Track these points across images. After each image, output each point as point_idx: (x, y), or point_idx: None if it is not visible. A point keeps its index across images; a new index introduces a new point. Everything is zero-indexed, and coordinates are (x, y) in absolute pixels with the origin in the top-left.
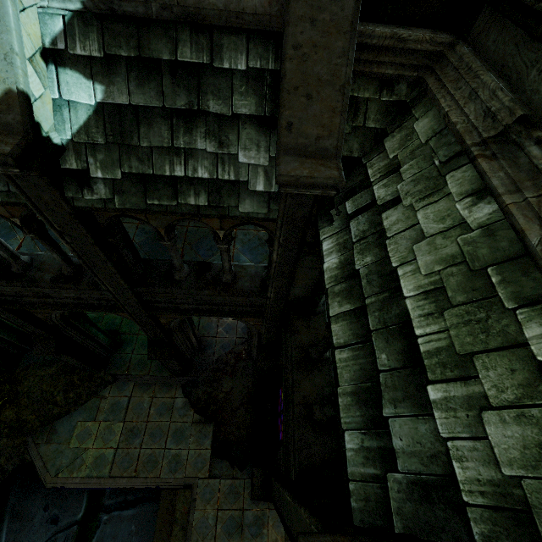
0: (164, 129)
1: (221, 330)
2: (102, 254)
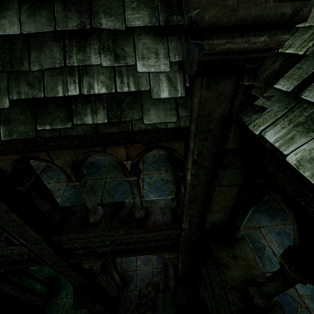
0: (56, 51)
1: (140, 263)
2: (1, 203)
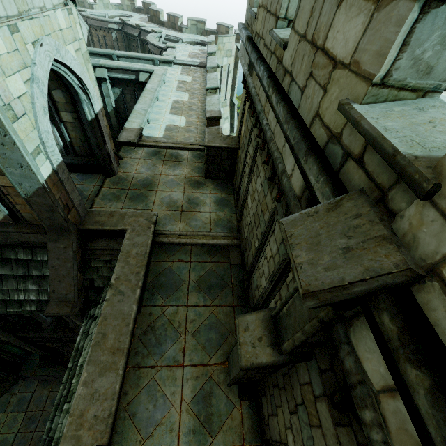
0: (13, 282)
1: None
2: None
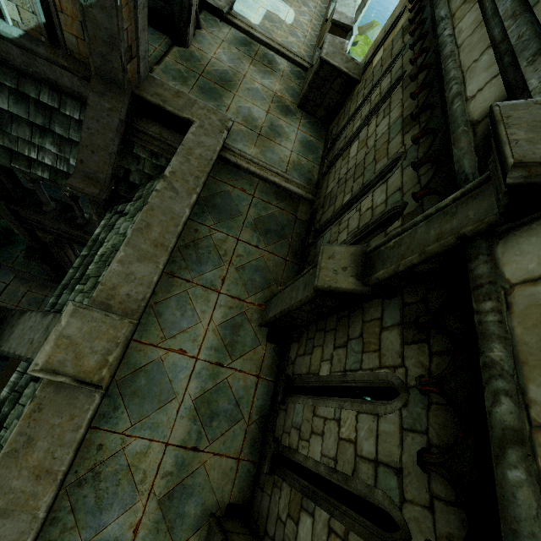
0: (27, 130)
1: None
2: None
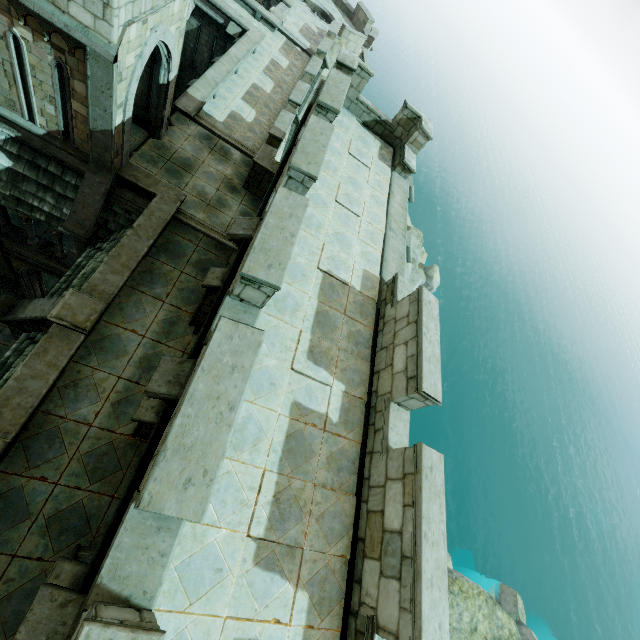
0: (34, 187)
1: None
2: None
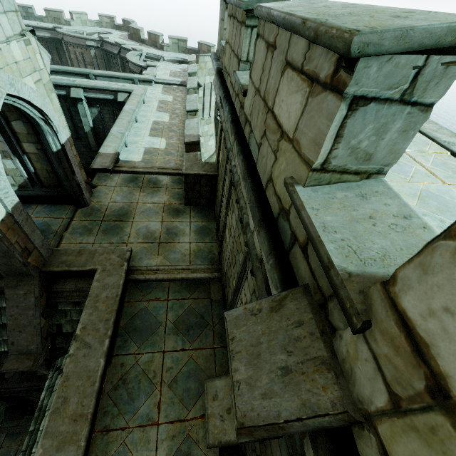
0: None
1: None
2: None
